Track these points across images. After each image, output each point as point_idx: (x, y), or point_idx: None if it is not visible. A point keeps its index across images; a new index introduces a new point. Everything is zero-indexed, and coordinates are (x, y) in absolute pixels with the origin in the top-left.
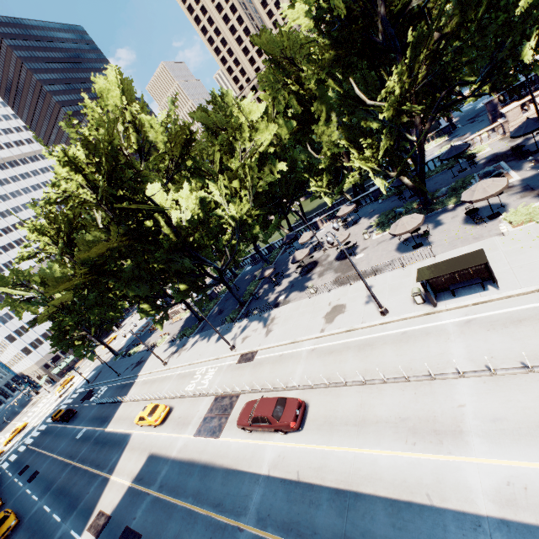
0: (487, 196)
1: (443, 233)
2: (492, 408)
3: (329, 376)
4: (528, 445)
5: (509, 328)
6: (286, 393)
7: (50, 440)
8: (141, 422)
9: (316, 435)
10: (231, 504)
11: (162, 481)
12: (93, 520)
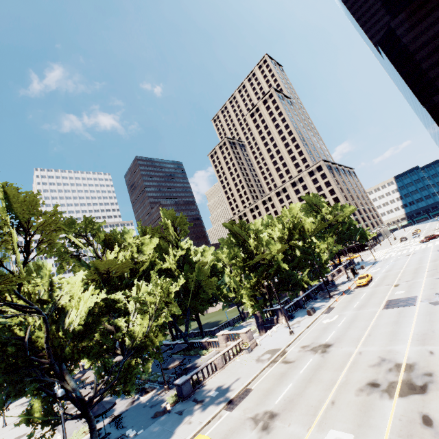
0: None
1: None
2: None
3: None
4: None
5: None
6: None
7: None
8: None
9: None
10: None
11: None
12: None
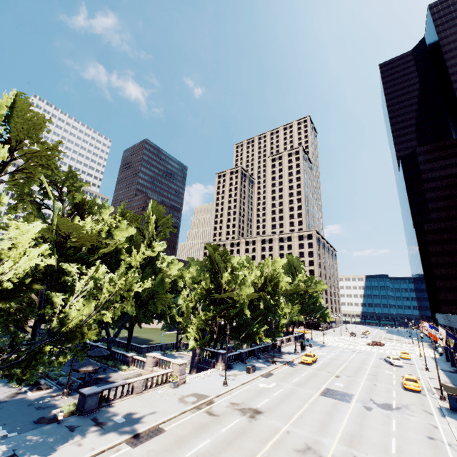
0: None
1: None
2: None
3: None
4: None
5: None
6: None
7: None
8: None
9: None
10: None
11: None
12: None
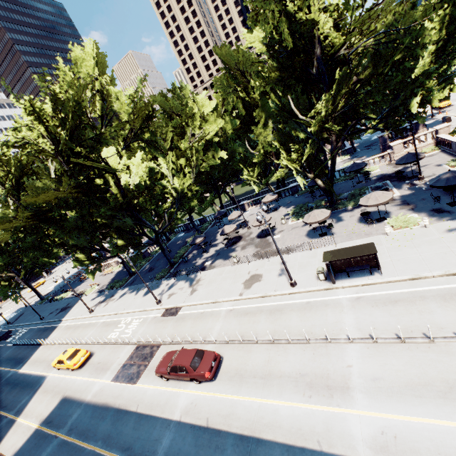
0: (378, 203)
1: (343, 227)
2: (373, 370)
3: (243, 334)
4: (398, 401)
5: (388, 306)
6: (204, 346)
7: None
8: (59, 365)
9: (227, 386)
10: (140, 448)
11: (72, 424)
12: None
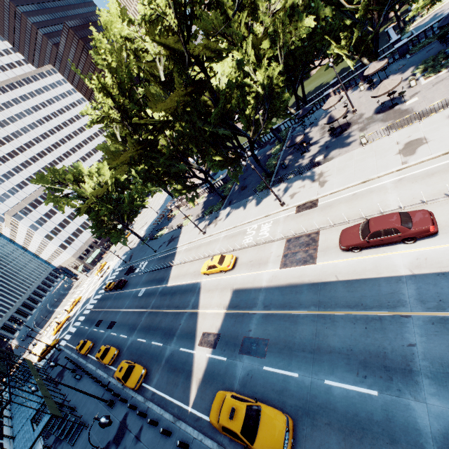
0: None
1: None
2: None
3: (445, 191)
4: None
5: None
6: None
7: (112, 302)
8: (211, 270)
9: None
10: (374, 302)
11: (264, 303)
12: (200, 339)
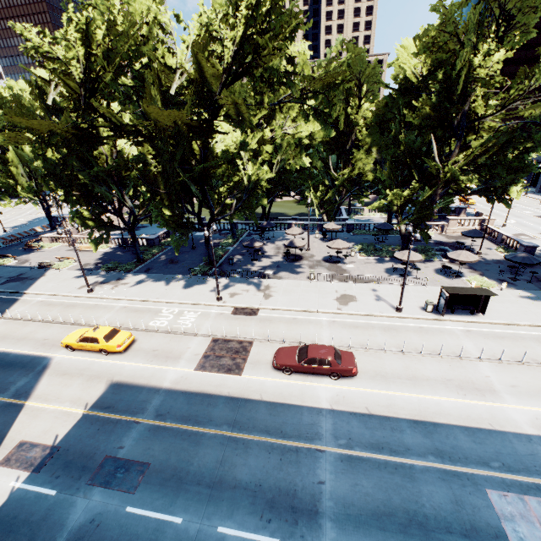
0: (468, 261)
1: (422, 274)
2: (508, 380)
3: (364, 343)
4: (538, 400)
5: (497, 339)
6: None
7: None
8: (86, 344)
9: (372, 383)
10: (294, 430)
11: (158, 410)
12: (8, 453)
